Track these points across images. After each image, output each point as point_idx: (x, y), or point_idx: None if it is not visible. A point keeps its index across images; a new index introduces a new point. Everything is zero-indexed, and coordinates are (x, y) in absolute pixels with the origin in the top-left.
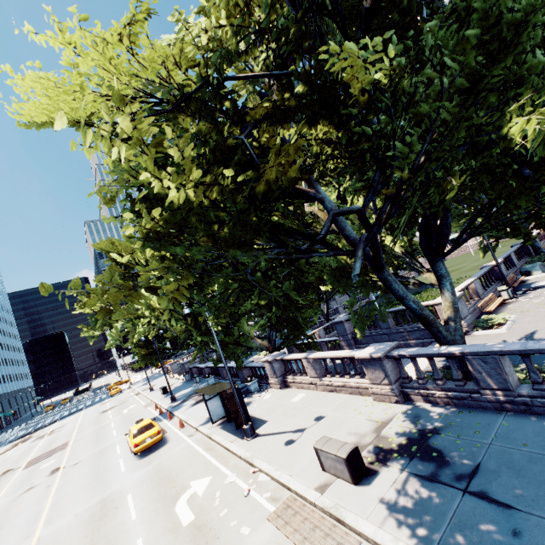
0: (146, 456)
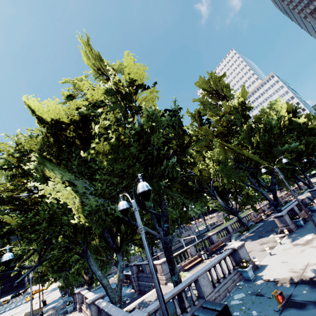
0: None
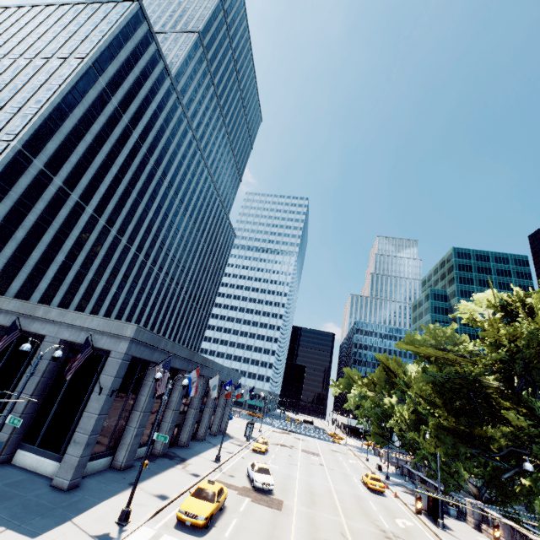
0: (374, 493)
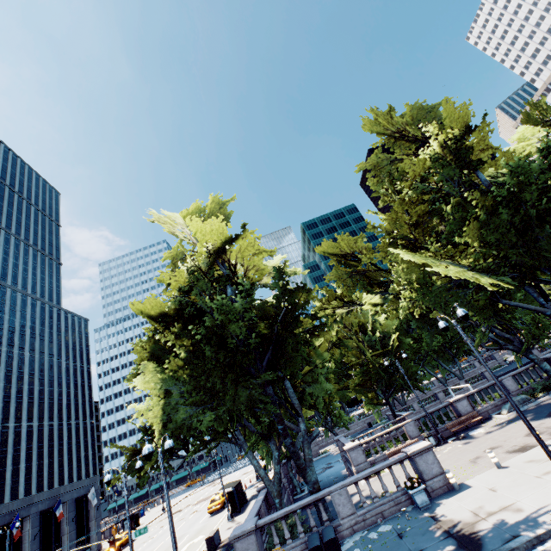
0: (212, 516)
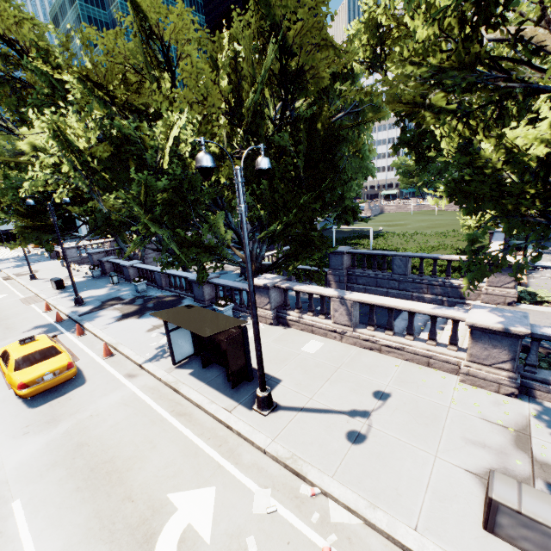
0: (42, 401)
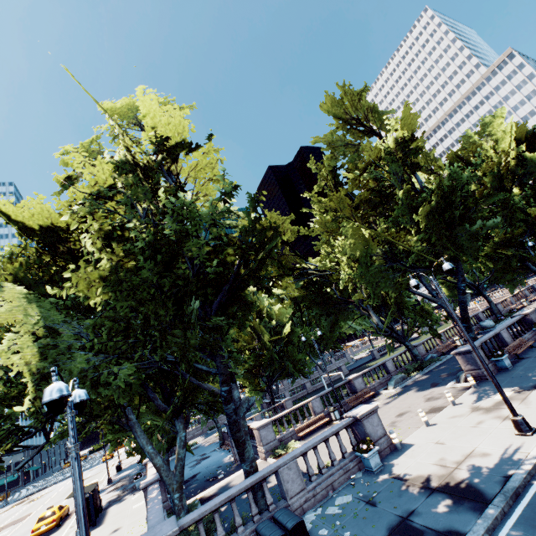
0: None
